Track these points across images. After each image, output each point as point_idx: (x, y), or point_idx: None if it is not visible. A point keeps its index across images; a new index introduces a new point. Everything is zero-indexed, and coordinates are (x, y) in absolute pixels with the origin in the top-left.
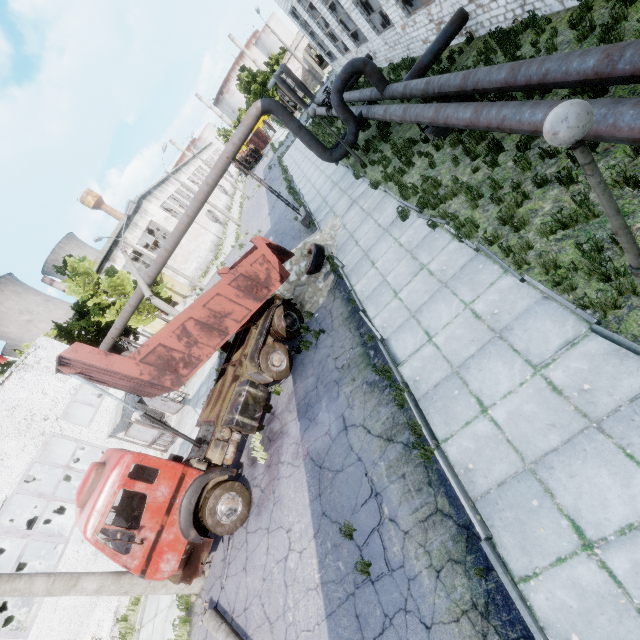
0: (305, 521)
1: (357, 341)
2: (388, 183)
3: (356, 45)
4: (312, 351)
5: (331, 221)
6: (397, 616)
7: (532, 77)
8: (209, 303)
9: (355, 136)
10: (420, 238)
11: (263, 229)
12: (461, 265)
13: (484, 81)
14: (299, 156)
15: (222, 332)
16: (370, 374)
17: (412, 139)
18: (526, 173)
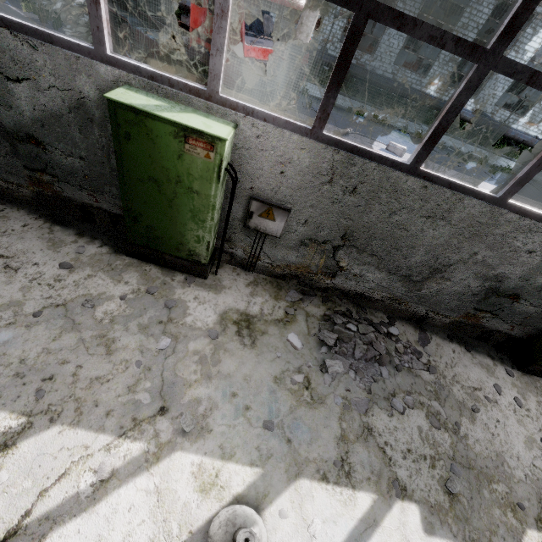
0: (290, 111)
1: None
2: None
3: None
4: None
5: None
6: (333, 115)
7: None
8: None
9: None
10: None
11: None
12: None
13: None
14: None
15: None
16: None
17: None
18: None
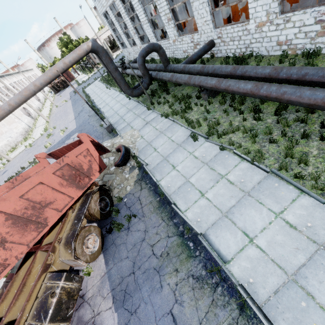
0: None
1: (173, 230)
2: (174, 116)
3: (141, 43)
4: (124, 232)
5: (130, 131)
6: None
7: (293, 75)
8: (28, 193)
9: (148, 85)
10: (212, 155)
11: (69, 127)
12: (257, 181)
13: (251, 72)
14: (98, 90)
15: (40, 224)
16: (194, 267)
17: (189, 95)
18: (285, 128)
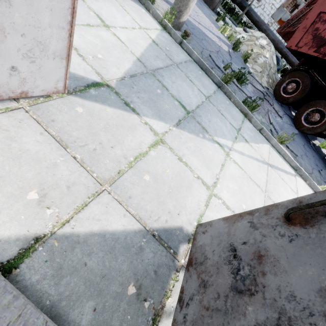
0: None
1: None
2: None
3: None
4: None
5: None
6: None
7: None
8: None
9: (240, 1)
10: None
11: None
12: None
13: None
14: None
15: None
16: None
17: None
18: None
